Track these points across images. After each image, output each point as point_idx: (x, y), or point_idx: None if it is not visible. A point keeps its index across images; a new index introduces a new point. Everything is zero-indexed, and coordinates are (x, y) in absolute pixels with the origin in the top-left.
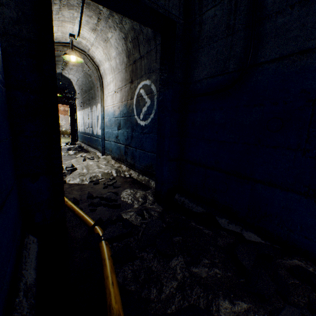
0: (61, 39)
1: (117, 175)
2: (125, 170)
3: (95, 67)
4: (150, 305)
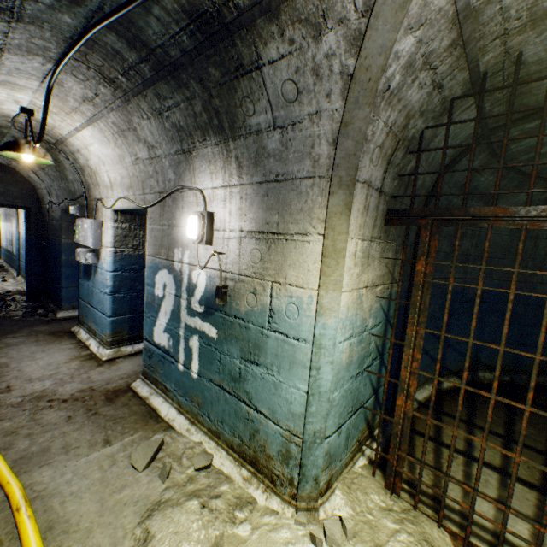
0: None
1: (18, 289)
2: None
3: None
4: None
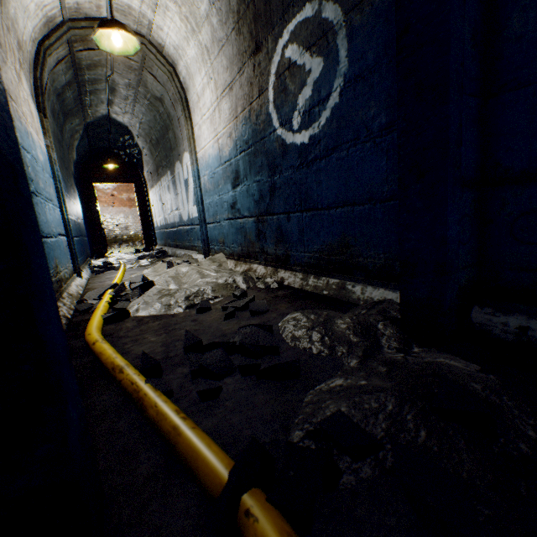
0: (88, 10)
1: (248, 286)
2: (263, 275)
3: (167, 70)
4: None
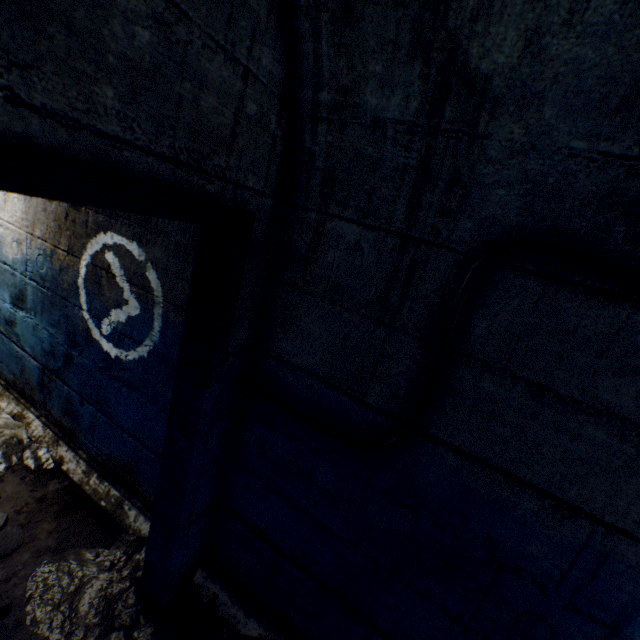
0: None
1: (9, 465)
2: (40, 438)
3: None
4: None
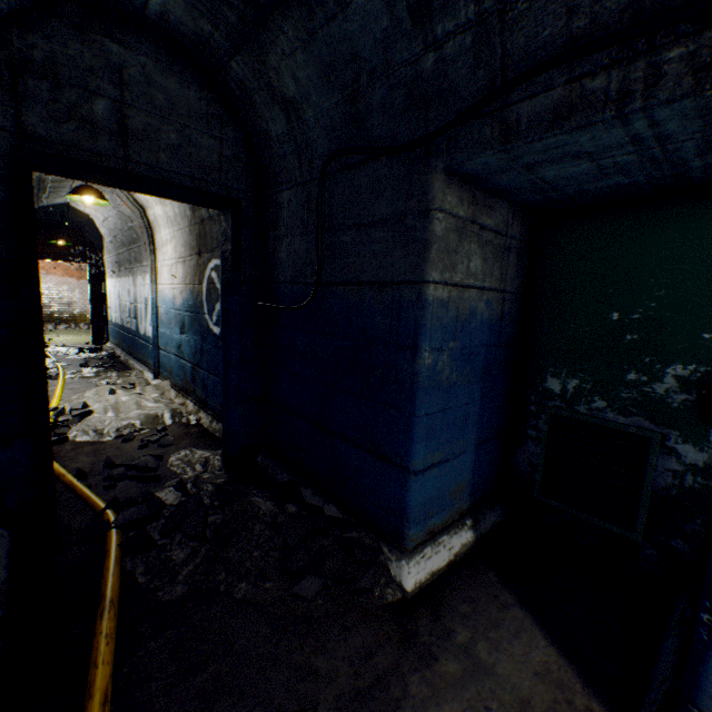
0: None
1: (174, 421)
2: (191, 411)
3: (137, 208)
4: (157, 592)
